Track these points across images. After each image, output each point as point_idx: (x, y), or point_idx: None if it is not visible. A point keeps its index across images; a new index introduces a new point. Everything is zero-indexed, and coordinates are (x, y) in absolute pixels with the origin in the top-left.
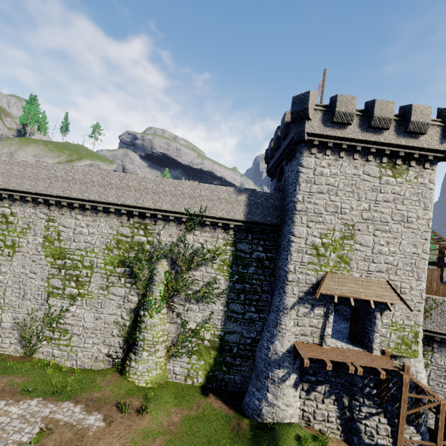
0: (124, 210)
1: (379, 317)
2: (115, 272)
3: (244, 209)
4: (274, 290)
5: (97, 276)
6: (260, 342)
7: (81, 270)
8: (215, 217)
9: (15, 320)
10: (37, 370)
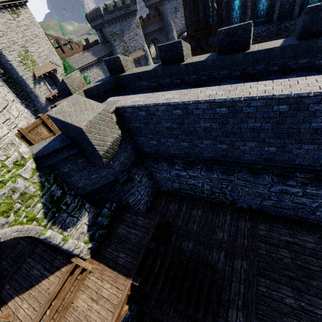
0: None
1: (57, 75)
2: None
3: None
4: (23, 88)
5: None
6: (37, 107)
7: None
8: None
9: None
10: None
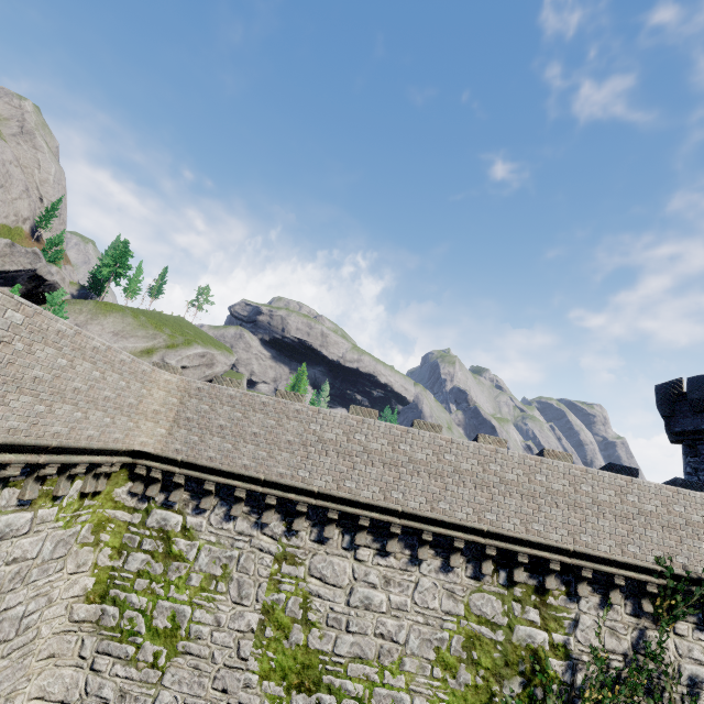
0: (492, 548)
1: None
2: None
3: None
4: None
5: None
6: None
7: None
8: None
9: None
10: None
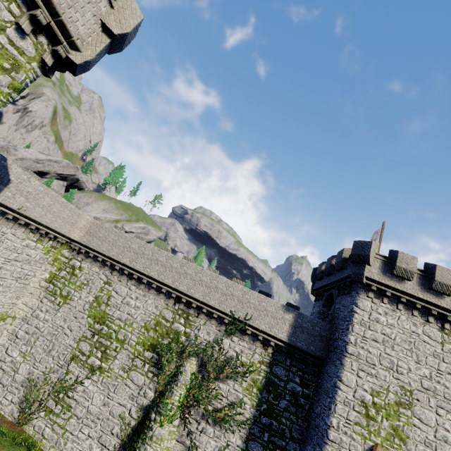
0: (174, 294)
1: None
2: (142, 355)
3: (288, 329)
4: (307, 442)
5: (124, 353)
6: None
7: (113, 341)
8: (258, 328)
9: (29, 375)
10: (23, 450)
